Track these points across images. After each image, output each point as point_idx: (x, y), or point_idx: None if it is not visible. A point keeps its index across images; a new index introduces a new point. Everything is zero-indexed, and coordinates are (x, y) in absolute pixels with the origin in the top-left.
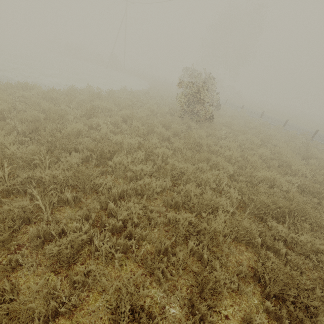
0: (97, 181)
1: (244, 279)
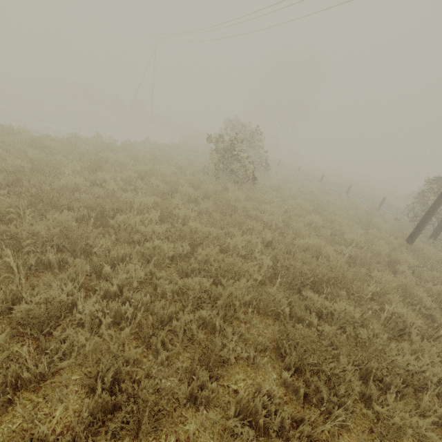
0: (93, 243)
1: (265, 353)
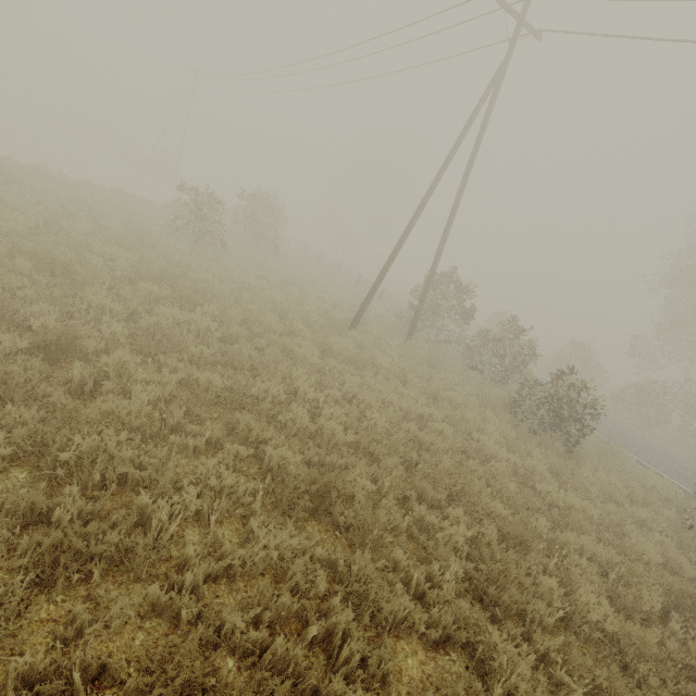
0: None
1: None
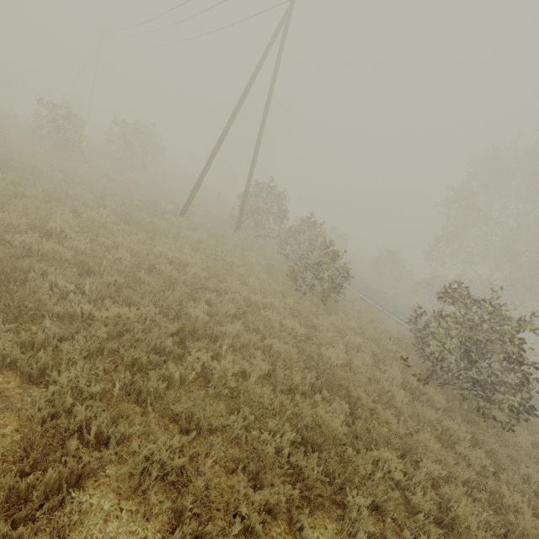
0: None
1: None
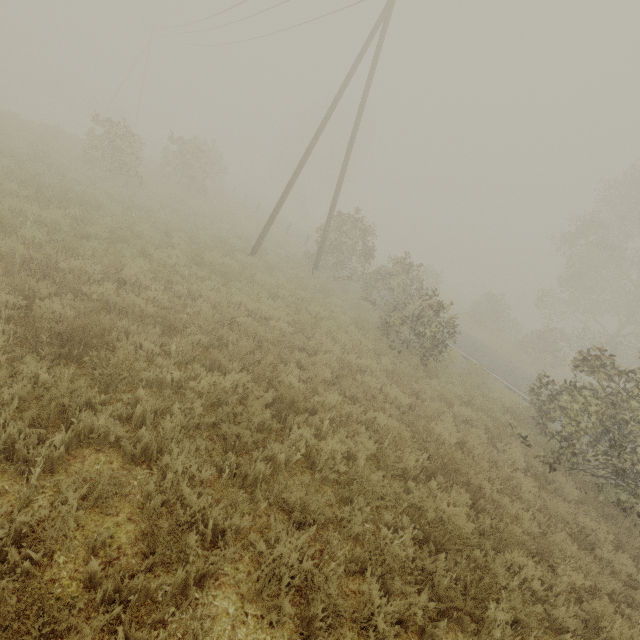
0: None
1: None
